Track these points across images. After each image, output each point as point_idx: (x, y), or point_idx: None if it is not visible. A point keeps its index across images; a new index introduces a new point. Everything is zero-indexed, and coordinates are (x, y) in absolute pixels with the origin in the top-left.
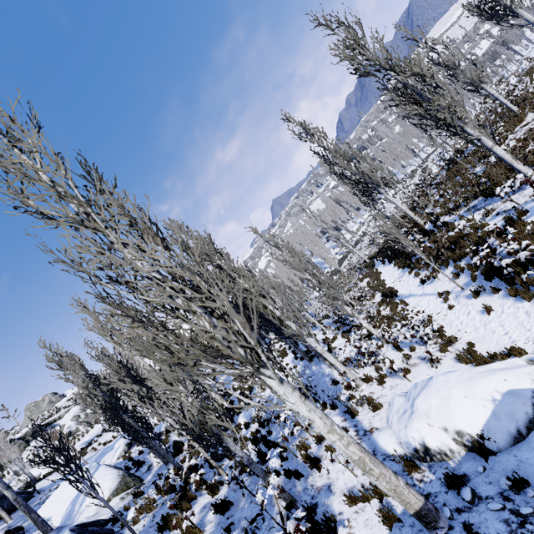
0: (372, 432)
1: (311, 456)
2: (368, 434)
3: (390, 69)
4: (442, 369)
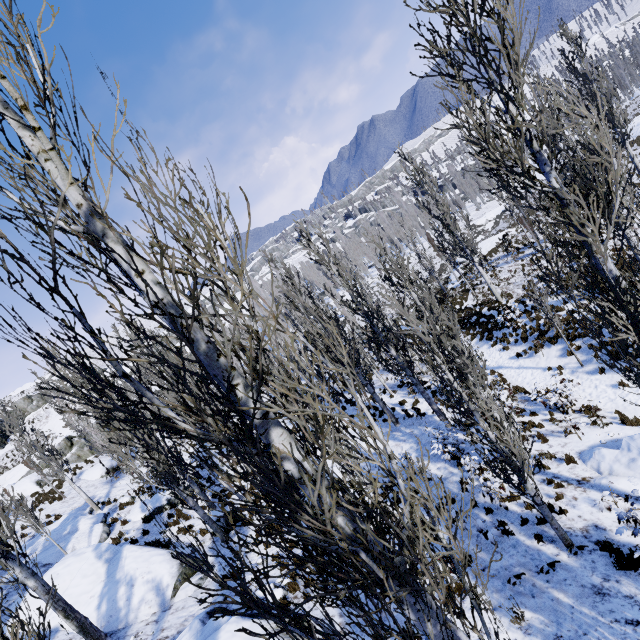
0: (589, 481)
1: (548, 503)
2: (585, 482)
3: (592, 153)
4: (612, 430)
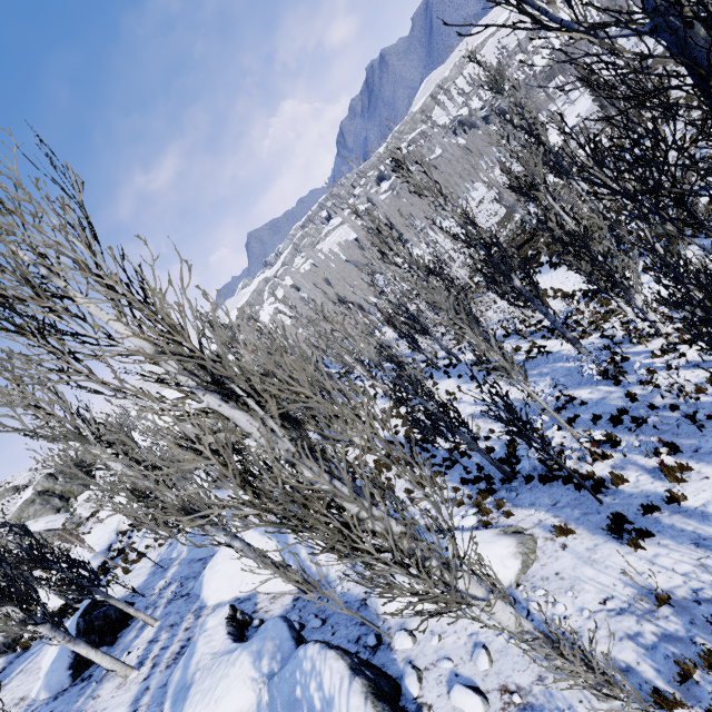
0: None
1: None
2: None
3: None
4: None
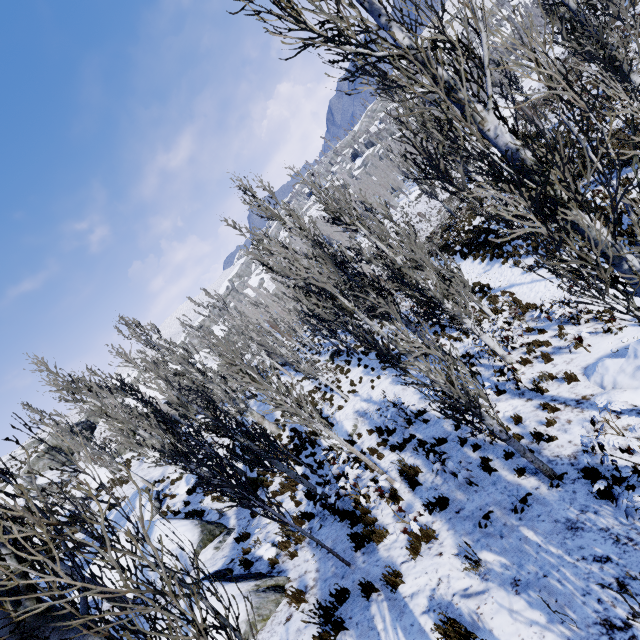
0: (589, 399)
1: (535, 432)
2: (584, 401)
3: None
4: (626, 334)
